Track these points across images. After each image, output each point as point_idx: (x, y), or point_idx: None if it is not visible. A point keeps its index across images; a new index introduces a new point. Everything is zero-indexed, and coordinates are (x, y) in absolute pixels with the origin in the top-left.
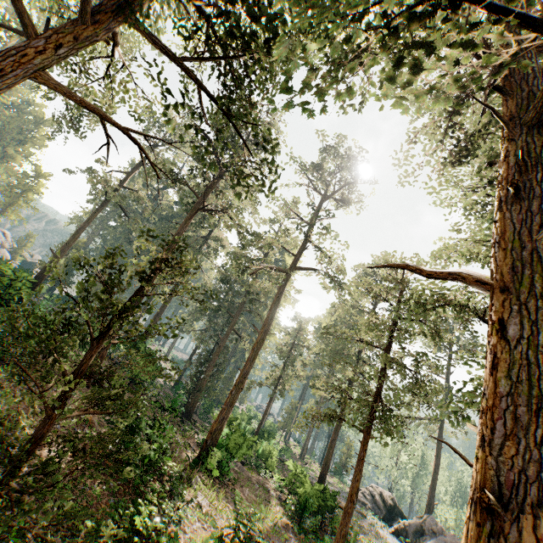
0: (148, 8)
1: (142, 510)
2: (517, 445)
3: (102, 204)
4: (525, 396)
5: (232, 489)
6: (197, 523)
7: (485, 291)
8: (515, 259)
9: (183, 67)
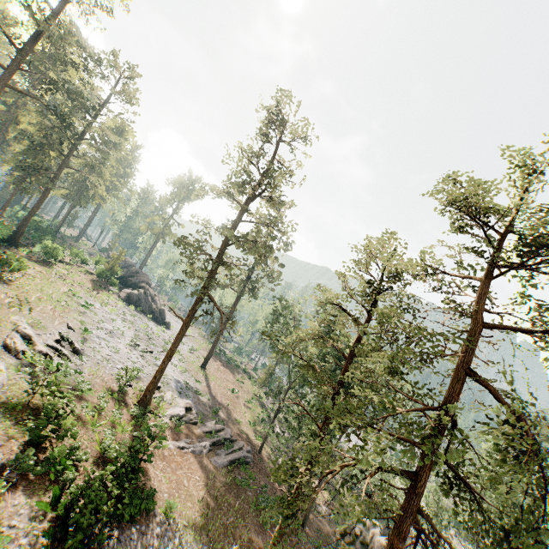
0: None
1: None
2: None
3: None
4: None
5: None
6: None
7: None
8: None
9: None
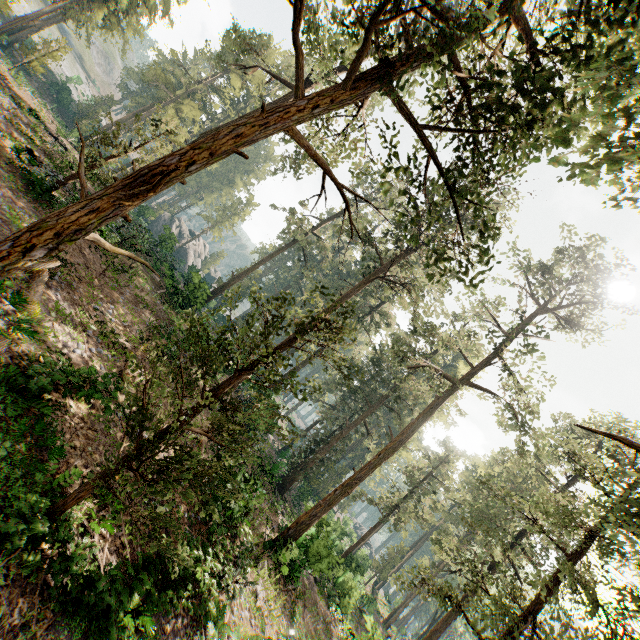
0: (407, 80)
1: (208, 558)
2: None
3: (289, 243)
4: None
5: (294, 602)
6: (246, 611)
7: None
8: None
9: (420, 135)
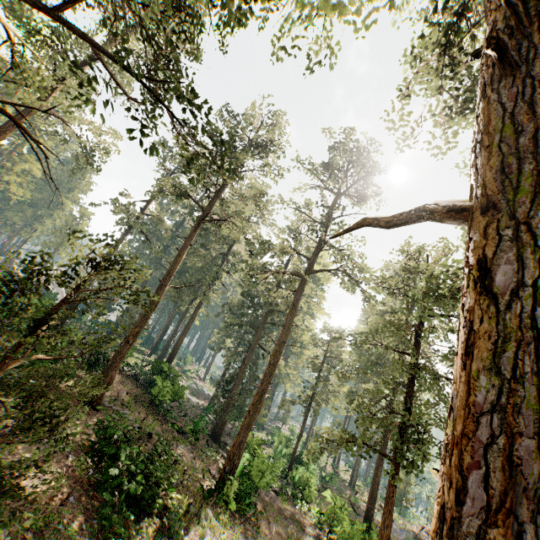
0: None
1: None
2: (513, 539)
3: (125, 231)
4: (531, 412)
5: (256, 526)
6: None
7: (463, 224)
8: (505, 154)
9: (63, 25)
